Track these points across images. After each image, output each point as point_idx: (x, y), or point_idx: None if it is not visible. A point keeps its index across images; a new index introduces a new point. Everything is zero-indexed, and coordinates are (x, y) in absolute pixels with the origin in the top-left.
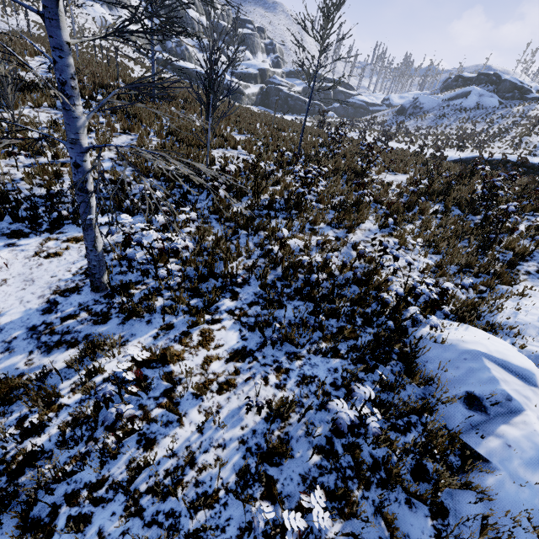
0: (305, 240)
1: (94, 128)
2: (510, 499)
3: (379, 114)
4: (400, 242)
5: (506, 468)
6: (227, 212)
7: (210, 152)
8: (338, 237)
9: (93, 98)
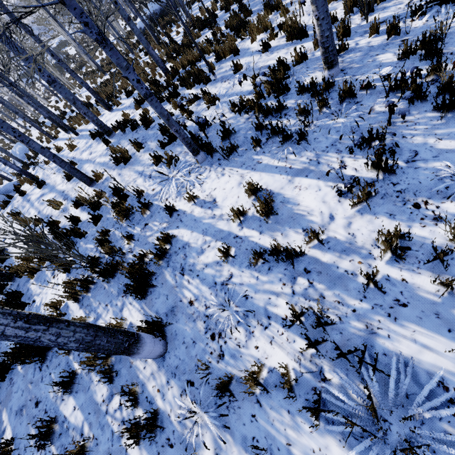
0: None
1: None
2: None
3: None
4: None
5: None
6: None
7: None
8: None
9: None
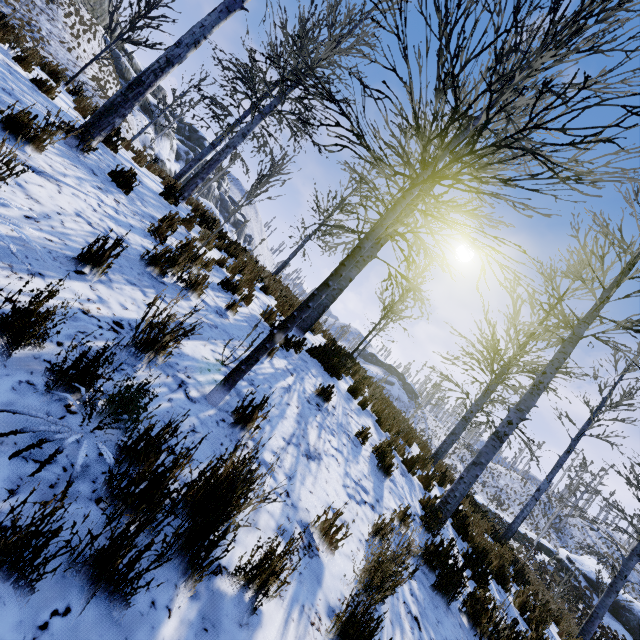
0: None
1: None
2: None
3: None
4: None
5: None
6: None
7: None
8: None
9: None
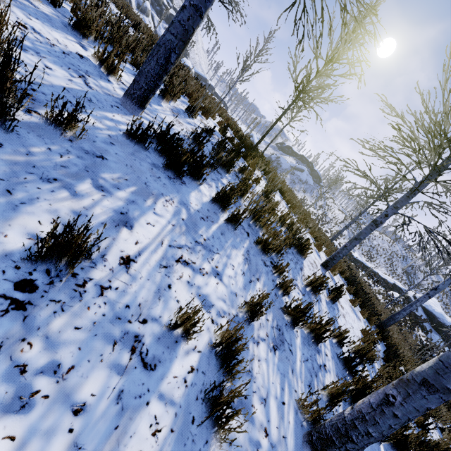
0: None
1: None
2: None
3: None
4: None
5: None
6: None
7: None
8: None
9: None
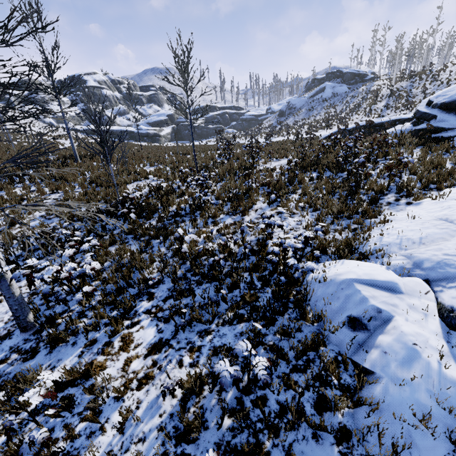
0: (209, 232)
1: (26, 196)
2: (396, 402)
3: (266, 120)
4: (285, 211)
5: (387, 374)
6: (141, 229)
7: (126, 187)
8: (235, 222)
9: (26, 174)
